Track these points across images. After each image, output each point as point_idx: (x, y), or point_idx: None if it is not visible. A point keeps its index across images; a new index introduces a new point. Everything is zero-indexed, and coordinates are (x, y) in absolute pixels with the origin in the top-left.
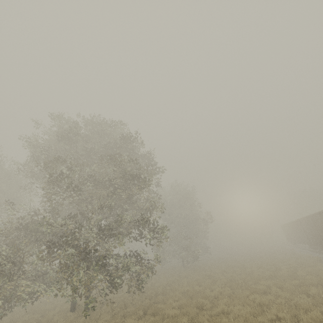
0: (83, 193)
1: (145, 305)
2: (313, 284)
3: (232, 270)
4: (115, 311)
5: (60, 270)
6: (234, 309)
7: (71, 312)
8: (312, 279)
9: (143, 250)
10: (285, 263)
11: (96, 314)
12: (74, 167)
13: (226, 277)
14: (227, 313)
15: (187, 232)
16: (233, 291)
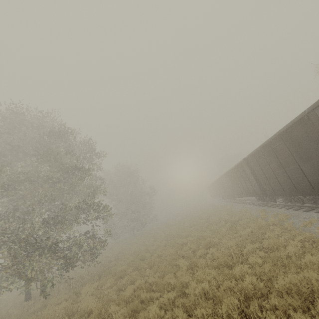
0: (19, 191)
1: (99, 272)
2: (215, 223)
3: (170, 228)
4: (73, 285)
5: (8, 267)
6: (165, 251)
7: (27, 301)
8: (216, 220)
9: (93, 230)
10: (206, 213)
11: (54, 293)
12: (4, 168)
13: (165, 234)
14: (161, 256)
15: (135, 206)
16: (168, 241)
